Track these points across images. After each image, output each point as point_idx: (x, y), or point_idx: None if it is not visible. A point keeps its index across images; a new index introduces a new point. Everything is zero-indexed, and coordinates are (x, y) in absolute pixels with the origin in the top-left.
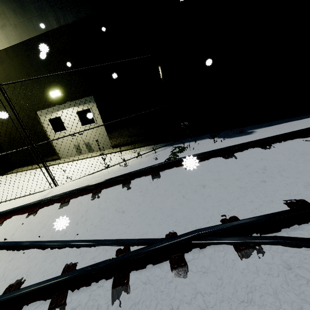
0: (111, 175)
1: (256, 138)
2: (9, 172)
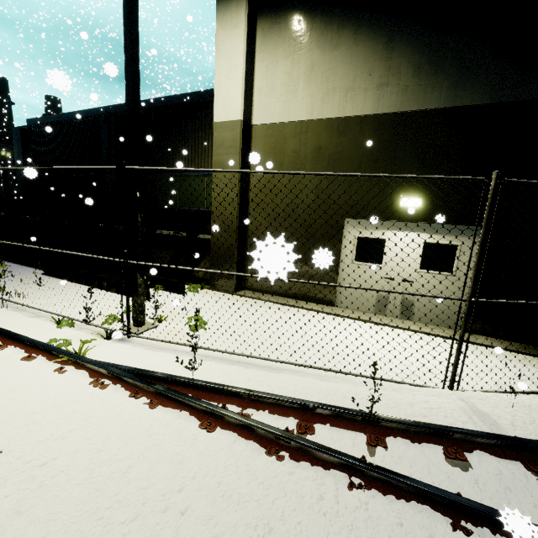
0: None
1: None
2: (239, 292)
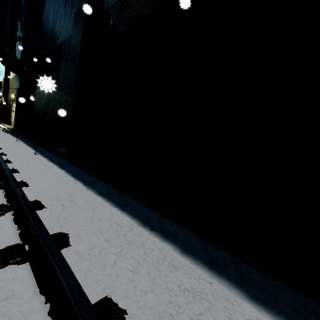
0: None
1: None
2: (2, 123)
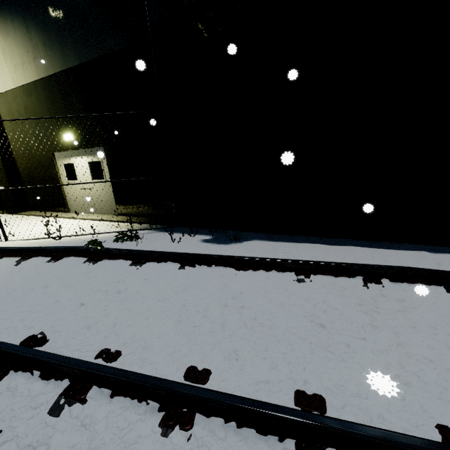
0: (40, 244)
1: (207, 252)
2: (23, 212)
